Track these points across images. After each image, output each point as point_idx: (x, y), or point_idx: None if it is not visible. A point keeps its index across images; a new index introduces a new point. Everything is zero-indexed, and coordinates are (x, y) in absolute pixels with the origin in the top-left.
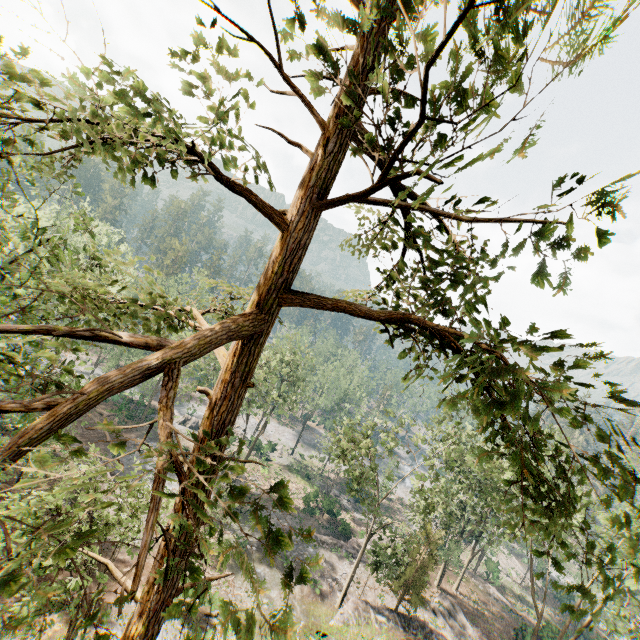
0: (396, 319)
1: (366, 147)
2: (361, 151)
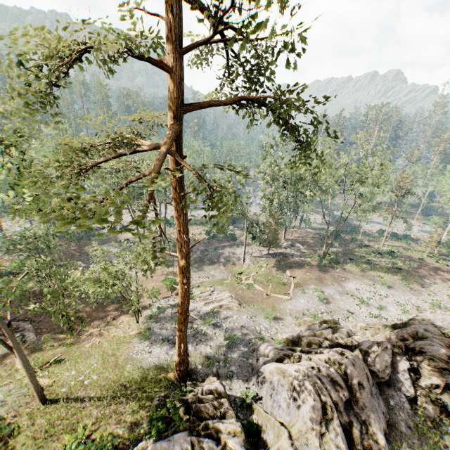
0: (235, 100)
1: (186, 1)
2: (197, 19)
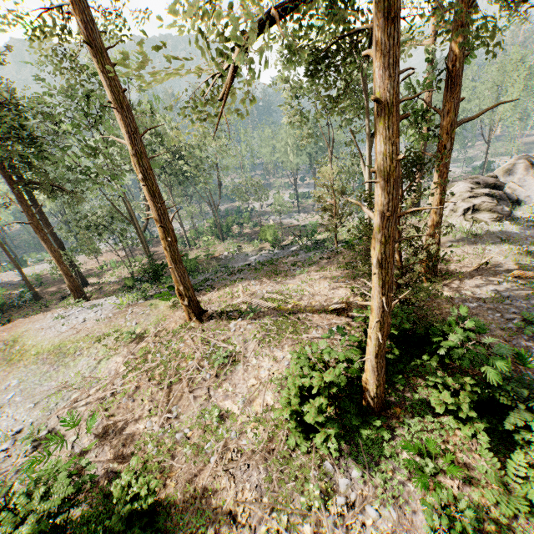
0: None
1: None
2: None
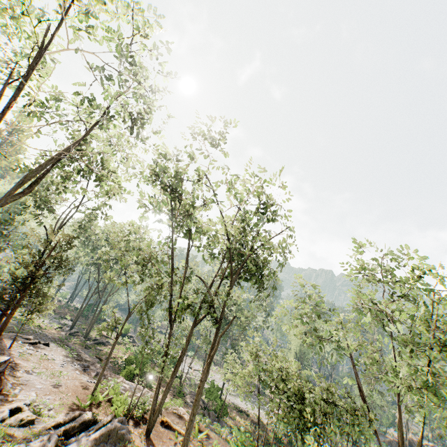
0: None
1: None
2: None
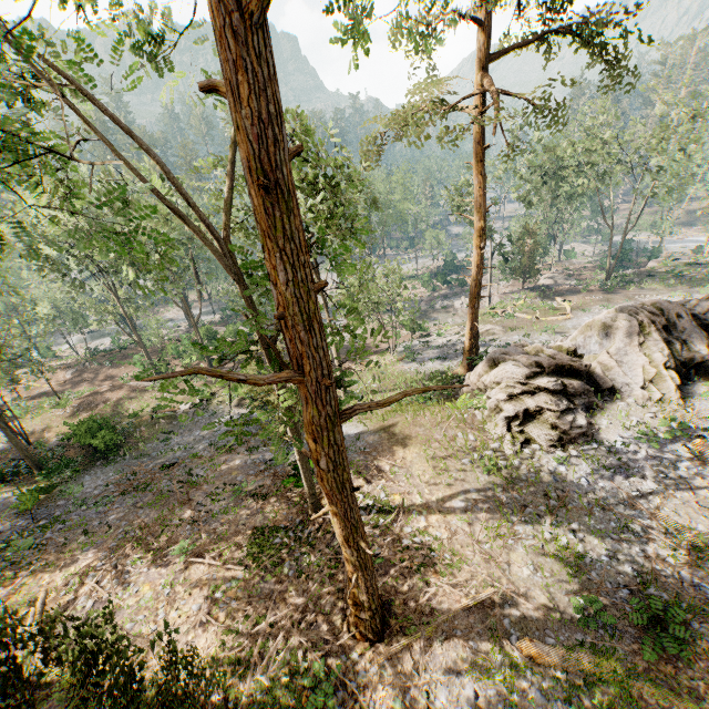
0: (541, 38)
1: None
2: None
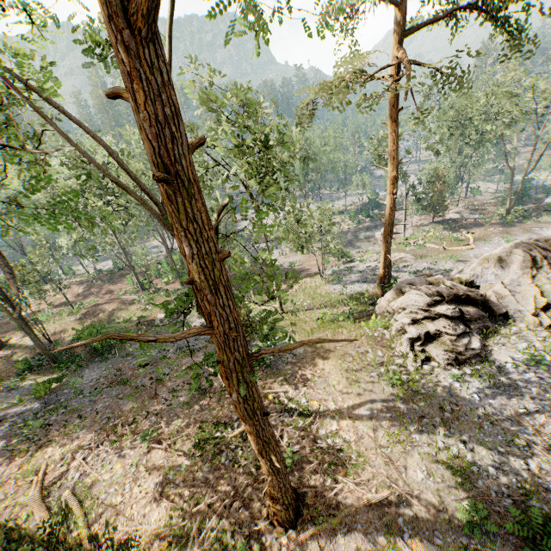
0: (446, 14)
1: None
2: None
